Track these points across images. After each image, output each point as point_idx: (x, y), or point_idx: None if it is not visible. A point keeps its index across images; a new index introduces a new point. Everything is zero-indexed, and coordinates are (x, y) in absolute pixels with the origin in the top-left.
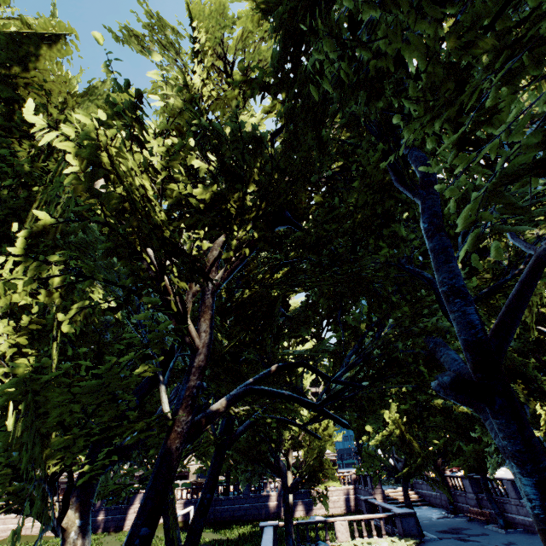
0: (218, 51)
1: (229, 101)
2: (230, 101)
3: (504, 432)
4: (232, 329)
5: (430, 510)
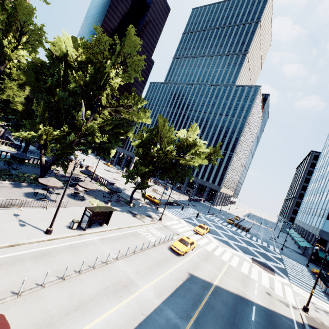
0: (21, 24)
1: (13, 60)
2: (13, 61)
3: (25, 143)
4: None
5: (31, 146)
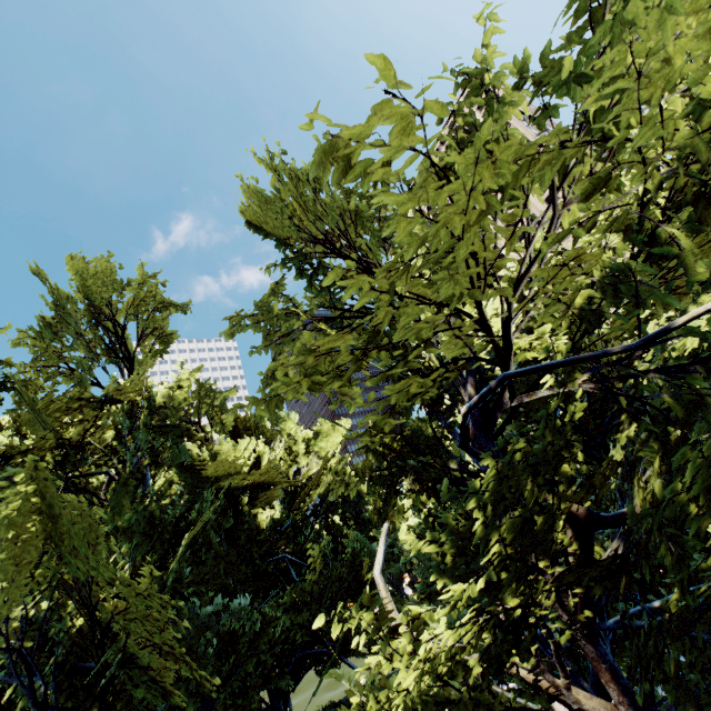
0: None
1: None
2: None
3: None
4: (195, 628)
5: None
